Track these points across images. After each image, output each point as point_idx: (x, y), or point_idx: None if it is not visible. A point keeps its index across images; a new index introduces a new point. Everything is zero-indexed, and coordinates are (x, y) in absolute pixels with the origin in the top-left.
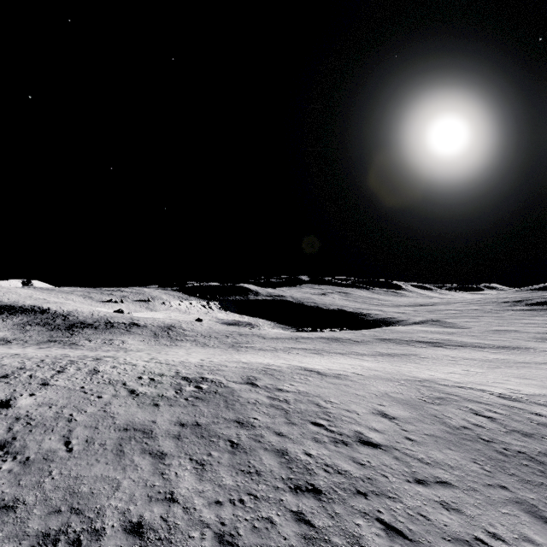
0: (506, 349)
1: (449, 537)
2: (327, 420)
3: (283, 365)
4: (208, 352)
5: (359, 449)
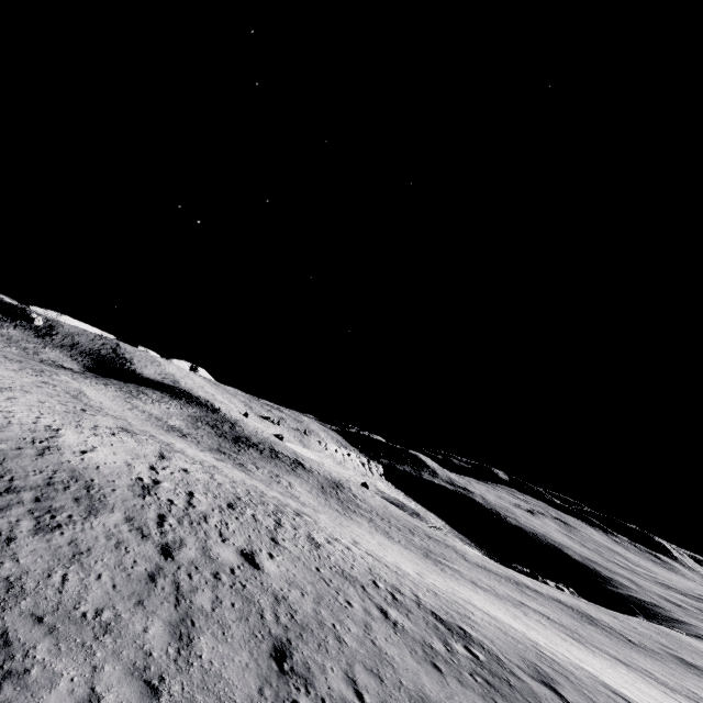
0: None
1: None
2: None
3: (556, 652)
4: (403, 554)
5: None
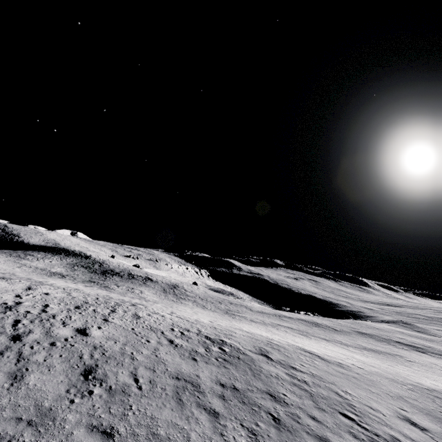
0: None
1: None
2: (355, 414)
3: (282, 341)
4: (209, 314)
5: None
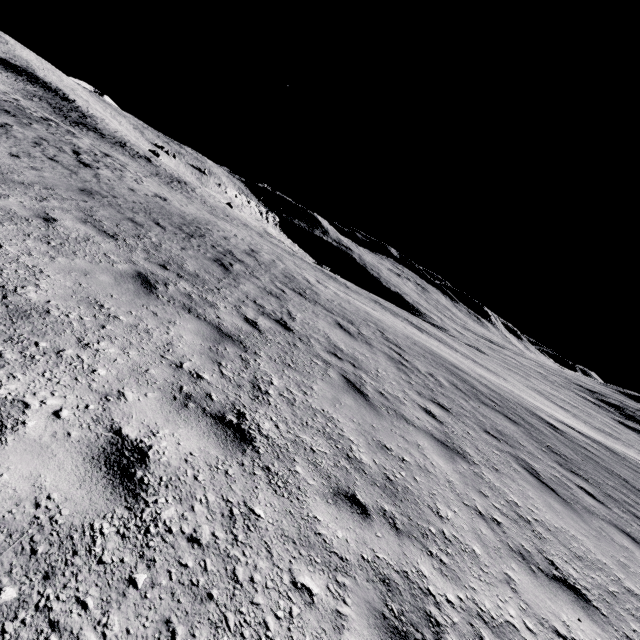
0: (478, 364)
1: None
2: (95, 161)
3: None
4: None
5: (65, 155)
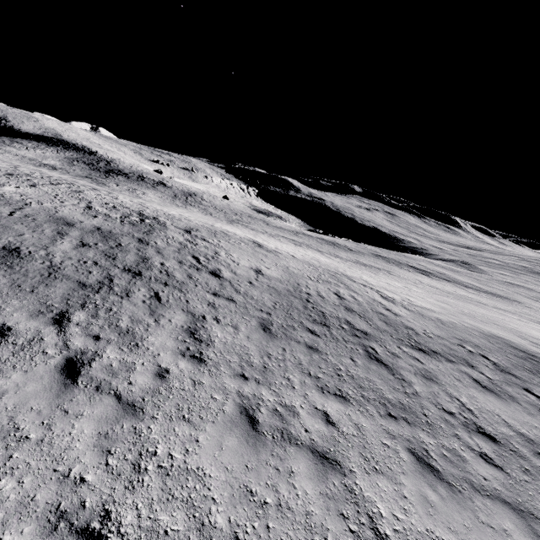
0: (490, 295)
1: (187, 310)
2: (207, 259)
3: (242, 236)
4: (201, 217)
5: (203, 274)
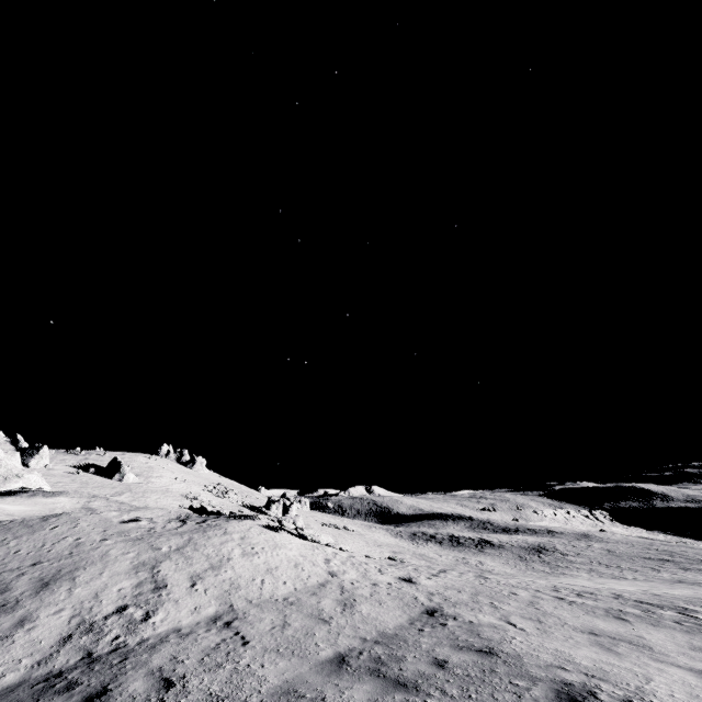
0: None
1: None
2: None
3: None
4: None
5: None
